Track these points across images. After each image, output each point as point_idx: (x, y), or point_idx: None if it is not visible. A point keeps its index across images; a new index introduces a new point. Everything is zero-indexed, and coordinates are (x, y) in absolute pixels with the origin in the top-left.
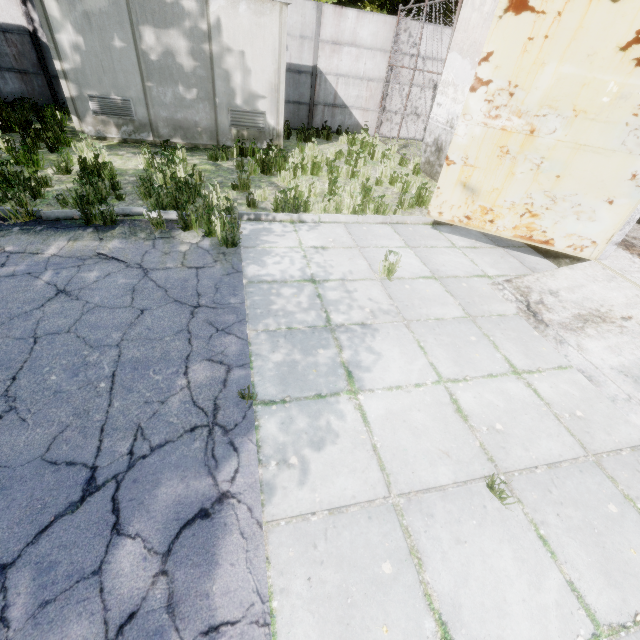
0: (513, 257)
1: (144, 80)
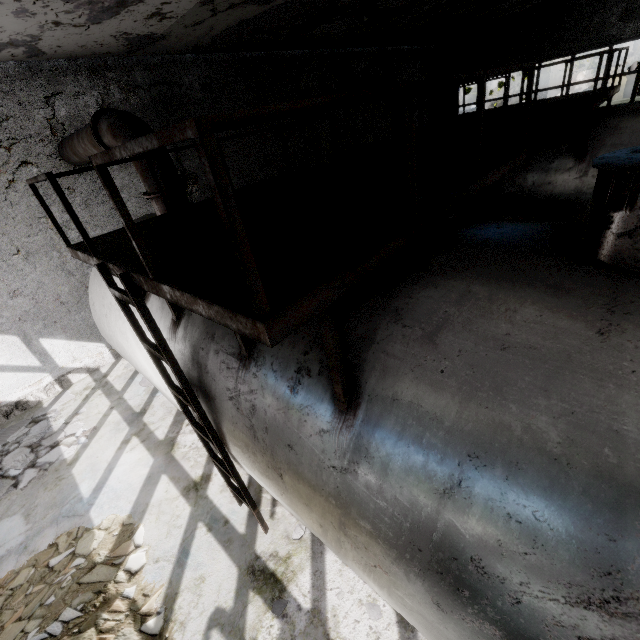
0: None
1: None
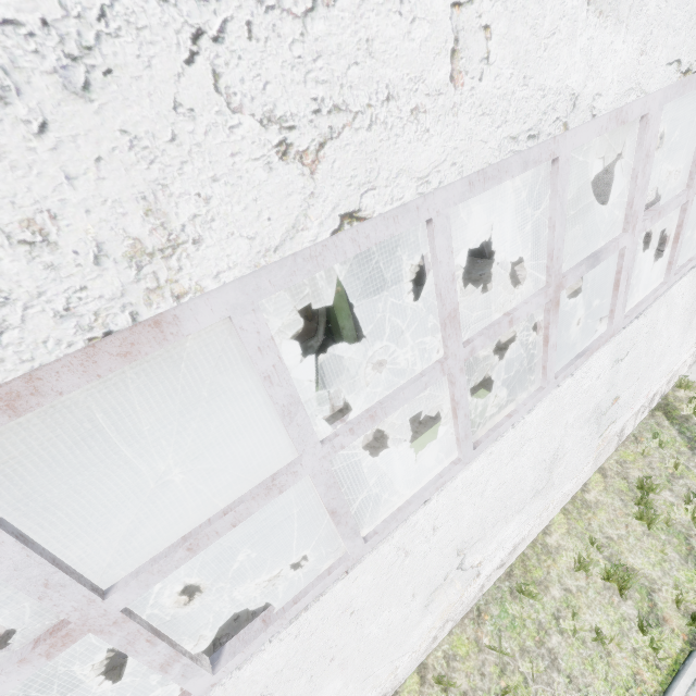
0: None
1: None
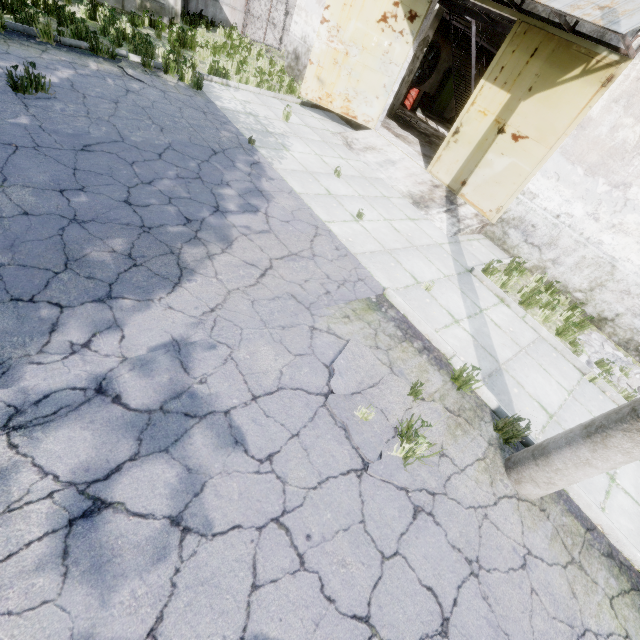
0: (341, 127)
1: None
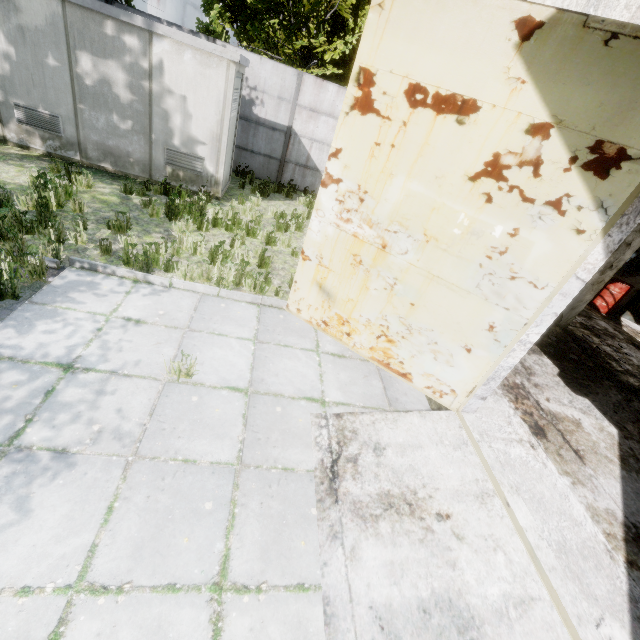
0: (380, 379)
1: (76, 101)
